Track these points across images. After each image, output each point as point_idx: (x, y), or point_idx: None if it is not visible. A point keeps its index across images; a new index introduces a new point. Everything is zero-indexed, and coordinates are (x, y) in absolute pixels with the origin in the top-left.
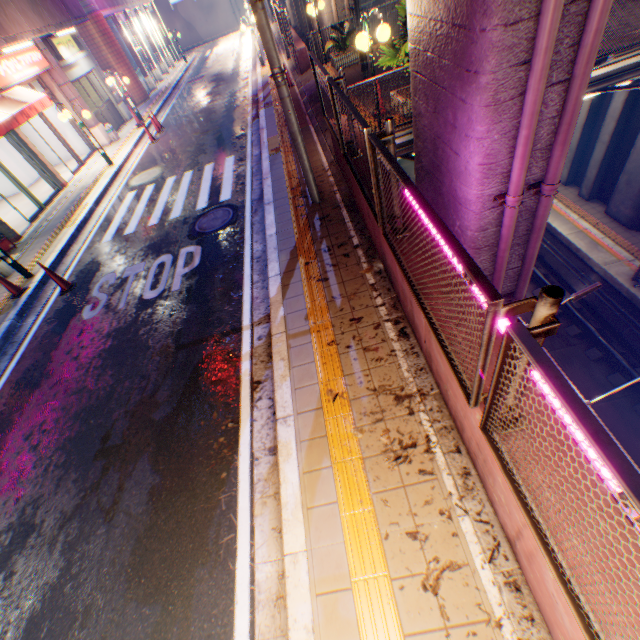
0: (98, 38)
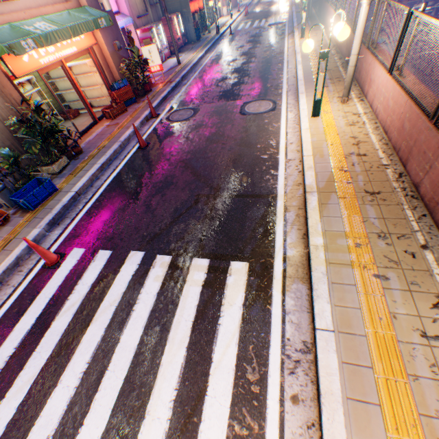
0: None
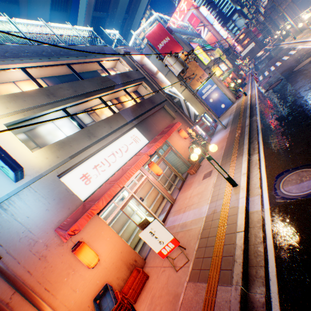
0: None
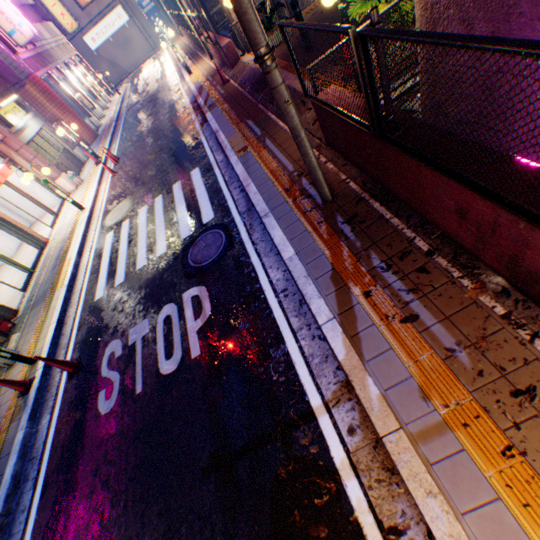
0: (40, 97)
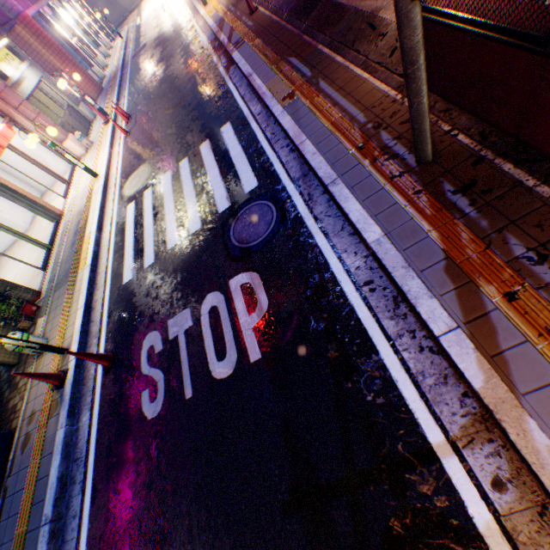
0: (34, 42)
